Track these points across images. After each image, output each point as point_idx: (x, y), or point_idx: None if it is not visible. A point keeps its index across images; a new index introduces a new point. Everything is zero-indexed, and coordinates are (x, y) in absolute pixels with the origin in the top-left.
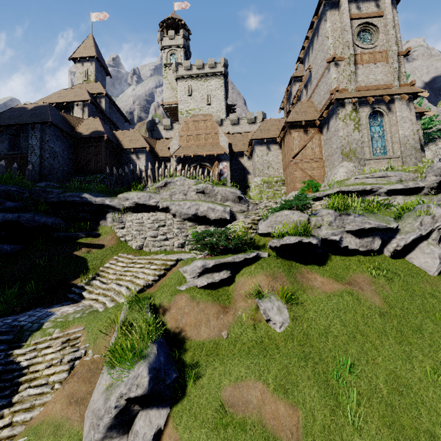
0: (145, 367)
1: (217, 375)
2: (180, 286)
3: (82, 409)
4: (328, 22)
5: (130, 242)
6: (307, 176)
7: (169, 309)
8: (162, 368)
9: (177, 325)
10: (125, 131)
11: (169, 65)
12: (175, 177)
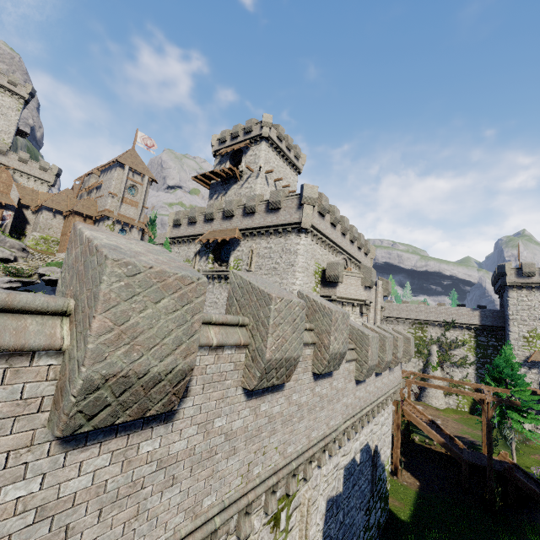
0: None
1: None
2: None
3: None
4: (116, 173)
5: None
6: None
7: None
8: None
9: None
10: None
11: None
12: None
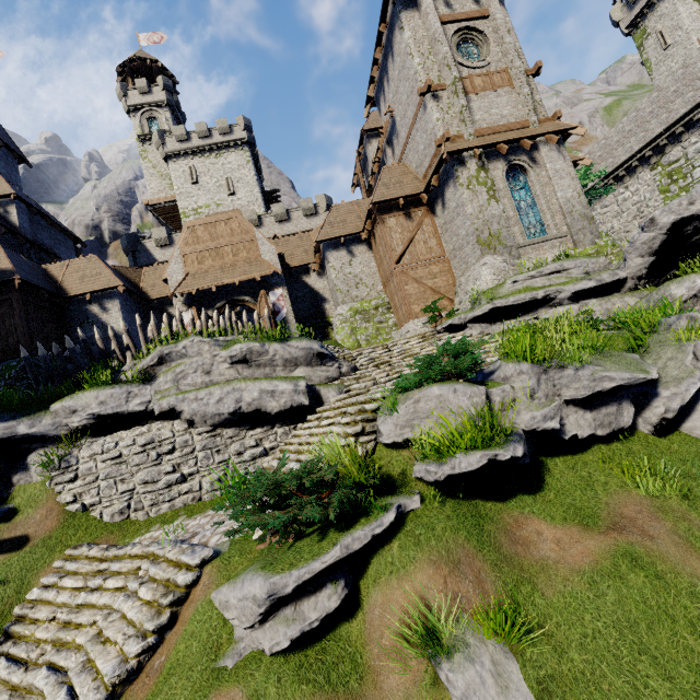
0: None
1: None
2: (218, 663)
3: None
4: (406, 30)
5: (96, 509)
6: (428, 290)
7: None
8: None
9: None
10: (68, 262)
11: (147, 136)
12: (179, 340)
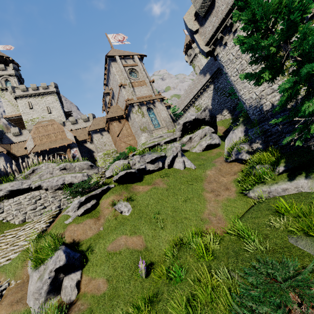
0: (61, 251)
1: (102, 244)
2: (67, 219)
3: (23, 301)
4: (113, 67)
5: (12, 221)
6: (128, 145)
7: (64, 233)
8: (71, 252)
9: (72, 238)
10: None
11: (4, 88)
12: (40, 164)
